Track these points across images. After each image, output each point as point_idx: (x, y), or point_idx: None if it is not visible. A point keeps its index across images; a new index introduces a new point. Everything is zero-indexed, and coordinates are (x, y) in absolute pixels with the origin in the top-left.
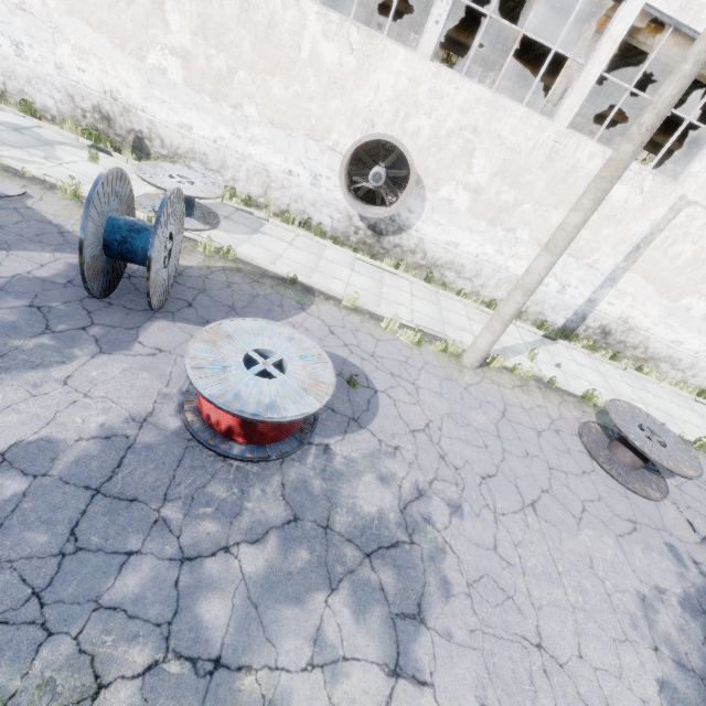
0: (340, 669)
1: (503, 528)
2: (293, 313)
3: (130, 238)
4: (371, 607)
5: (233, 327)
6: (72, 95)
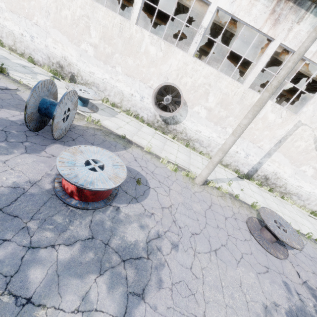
0: (92, 315)
1: (197, 259)
2: (120, 150)
3: (50, 107)
4: (118, 286)
5: (85, 148)
6: (49, 57)
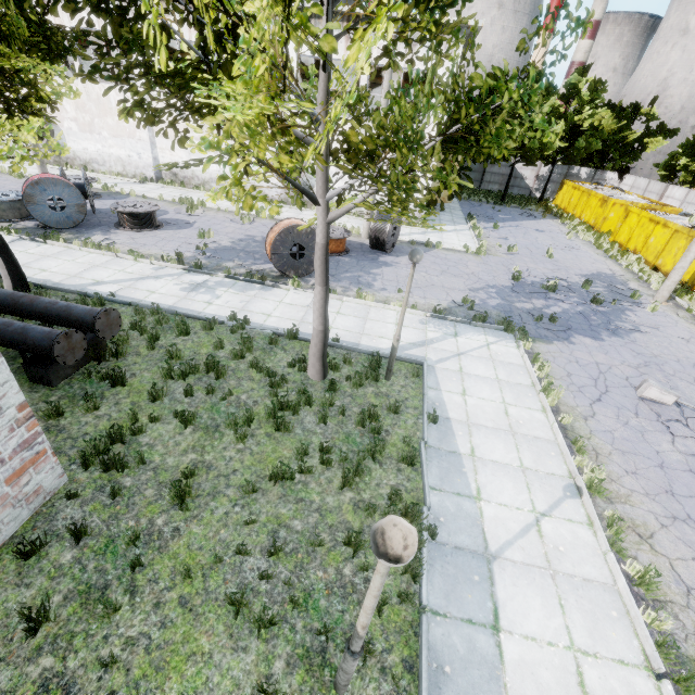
0: None
1: None
2: None
3: None
4: None
5: None
6: None
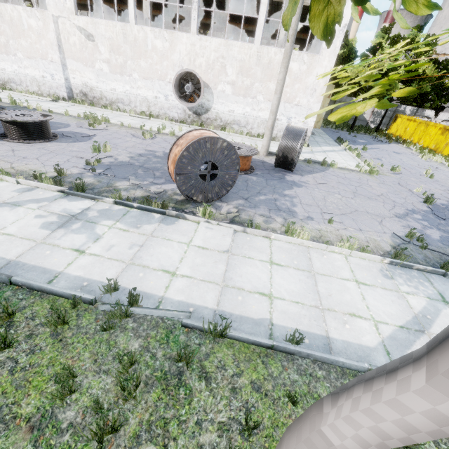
0: None
1: None
2: None
3: None
4: None
5: None
6: None
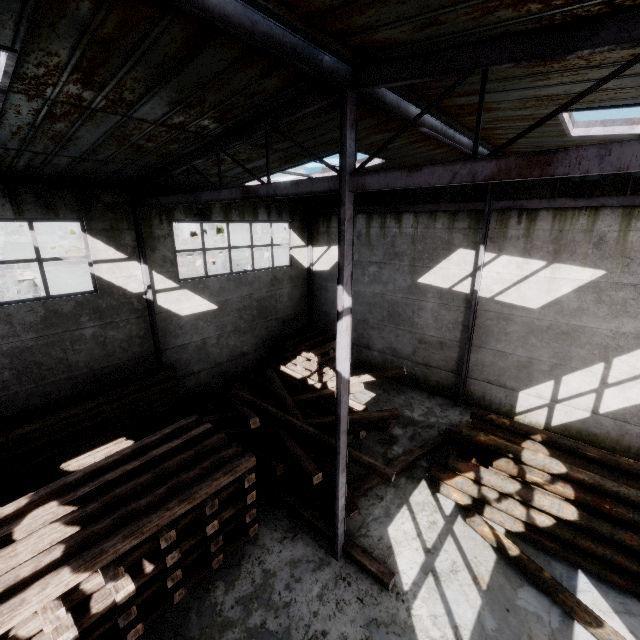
0: None
1: None
2: None
3: None
4: None
5: None
6: None
